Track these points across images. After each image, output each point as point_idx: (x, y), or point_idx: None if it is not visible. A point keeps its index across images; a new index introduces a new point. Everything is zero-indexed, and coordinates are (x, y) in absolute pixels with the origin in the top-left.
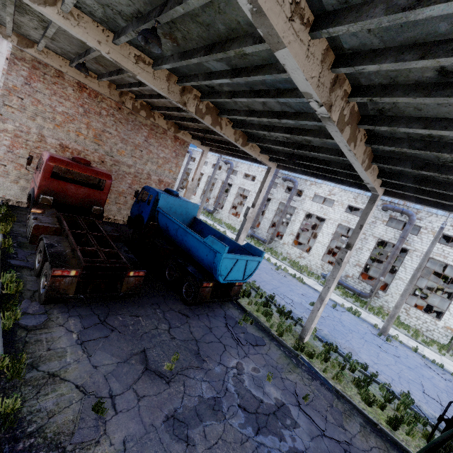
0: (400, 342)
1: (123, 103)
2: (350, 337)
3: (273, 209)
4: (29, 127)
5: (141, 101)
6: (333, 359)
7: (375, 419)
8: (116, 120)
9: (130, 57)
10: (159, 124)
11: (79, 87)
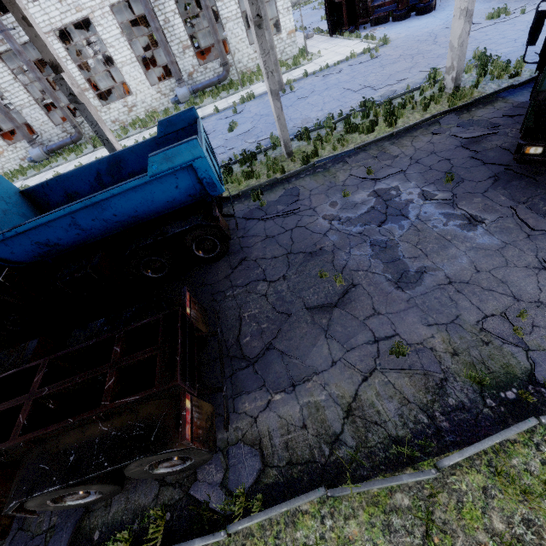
0: (294, 81)
1: None
2: (286, 116)
3: (8, 80)
4: None
5: None
6: (324, 136)
7: (385, 133)
8: None
9: None
10: None
11: None
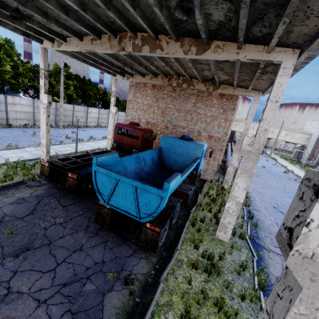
0: None
1: (171, 85)
2: None
3: None
4: (135, 116)
5: (182, 78)
6: None
7: None
8: (173, 98)
9: (89, 43)
10: (198, 89)
11: (153, 87)
